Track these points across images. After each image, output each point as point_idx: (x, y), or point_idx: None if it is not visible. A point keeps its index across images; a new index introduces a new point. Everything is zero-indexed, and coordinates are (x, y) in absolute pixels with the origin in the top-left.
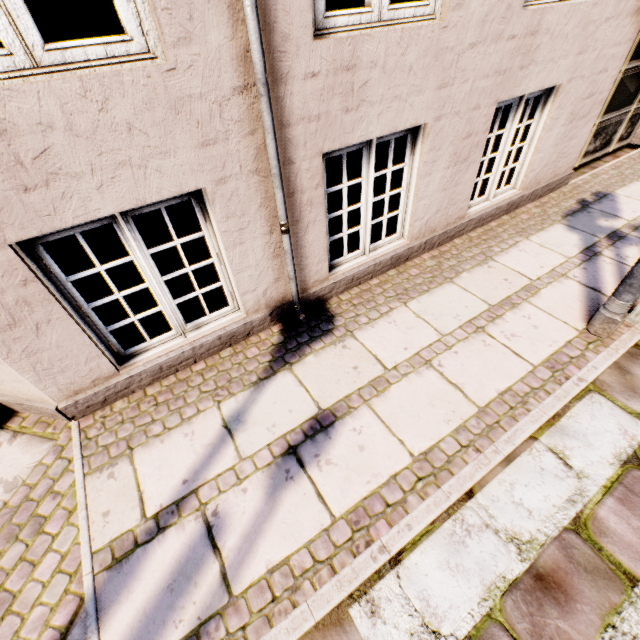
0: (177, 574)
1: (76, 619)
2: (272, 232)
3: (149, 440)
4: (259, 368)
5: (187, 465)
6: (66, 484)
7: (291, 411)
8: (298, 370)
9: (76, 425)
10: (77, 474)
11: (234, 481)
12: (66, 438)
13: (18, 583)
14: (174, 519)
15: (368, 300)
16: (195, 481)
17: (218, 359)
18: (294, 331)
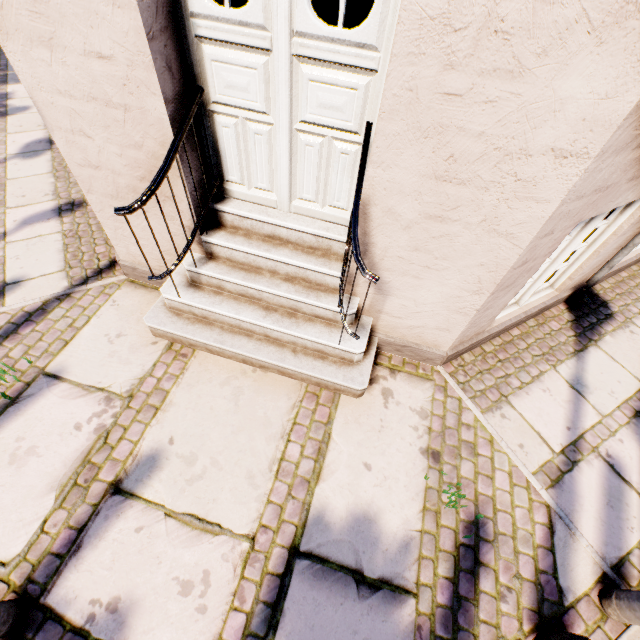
0: (608, 496)
1: (552, 519)
2: (639, 227)
3: (515, 391)
4: (569, 341)
5: (561, 415)
6: (469, 419)
7: (619, 382)
8: (604, 347)
9: (443, 370)
10: (475, 412)
11: (608, 433)
12: (441, 380)
13: (487, 490)
14: (579, 456)
15: (628, 291)
16: (576, 429)
17: (528, 327)
18: (579, 311)
